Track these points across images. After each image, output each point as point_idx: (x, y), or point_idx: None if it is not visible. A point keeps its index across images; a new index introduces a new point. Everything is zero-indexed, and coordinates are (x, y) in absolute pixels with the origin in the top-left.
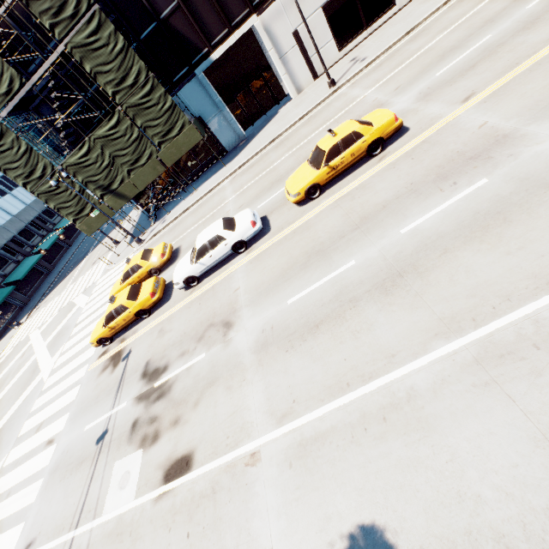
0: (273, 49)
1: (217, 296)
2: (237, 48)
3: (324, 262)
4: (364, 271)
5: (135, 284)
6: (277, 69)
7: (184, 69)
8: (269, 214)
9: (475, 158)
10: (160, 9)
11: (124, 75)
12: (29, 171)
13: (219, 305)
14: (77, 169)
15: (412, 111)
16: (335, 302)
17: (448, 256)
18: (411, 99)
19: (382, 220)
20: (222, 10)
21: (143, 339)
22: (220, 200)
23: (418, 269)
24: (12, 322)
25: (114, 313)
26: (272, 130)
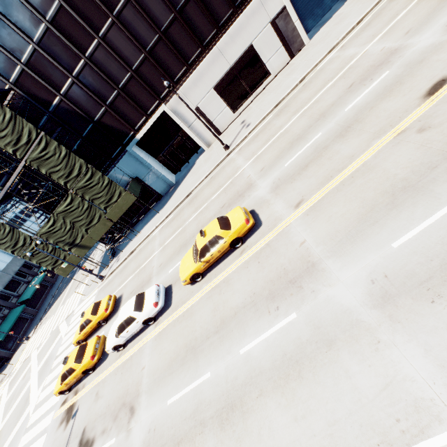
0: (182, 122)
1: (132, 369)
2: (157, 123)
3: (194, 364)
4: (213, 389)
5: (83, 344)
6: (188, 133)
7: (119, 148)
8: (173, 285)
9: (293, 282)
10: (94, 114)
11: (71, 170)
12: (14, 243)
13: (131, 382)
14: (48, 235)
15: (266, 202)
16: (192, 419)
17: (261, 400)
18: (268, 187)
19: (232, 330)
20: (139, 106)
21: (86, 398)
22: (151, 250)
23: (243, 407)
24: (22, 337)
25: (66, 373)
26: (189, 183)
